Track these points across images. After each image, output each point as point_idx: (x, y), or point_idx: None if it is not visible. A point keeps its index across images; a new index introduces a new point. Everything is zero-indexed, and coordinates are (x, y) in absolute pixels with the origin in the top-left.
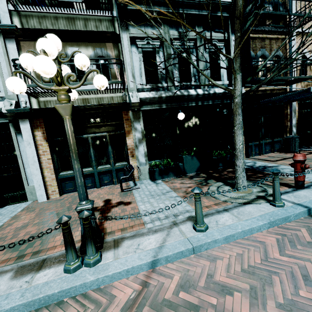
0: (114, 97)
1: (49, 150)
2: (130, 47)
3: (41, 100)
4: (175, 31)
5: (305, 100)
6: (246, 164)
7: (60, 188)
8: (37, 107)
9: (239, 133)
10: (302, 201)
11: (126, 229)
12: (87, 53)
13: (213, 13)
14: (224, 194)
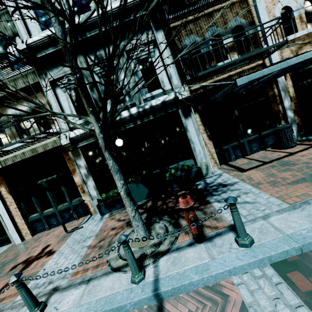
0: (56, 140)
1: (14, 201)
2: (55, 89)
3: (1, 160)
4: (92, 57)
5: (298, 70)
6: (208, 179)
7: (32, 230)
8: (0, 166)
9: (115, 179)
10: (168, 274)
11: (5, 299)
12: (24, 109)
13: (126, 19)
14: (121, 246)
